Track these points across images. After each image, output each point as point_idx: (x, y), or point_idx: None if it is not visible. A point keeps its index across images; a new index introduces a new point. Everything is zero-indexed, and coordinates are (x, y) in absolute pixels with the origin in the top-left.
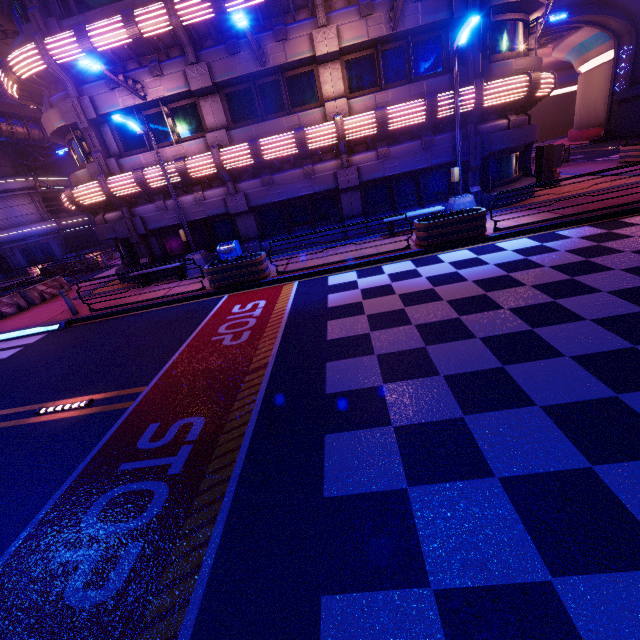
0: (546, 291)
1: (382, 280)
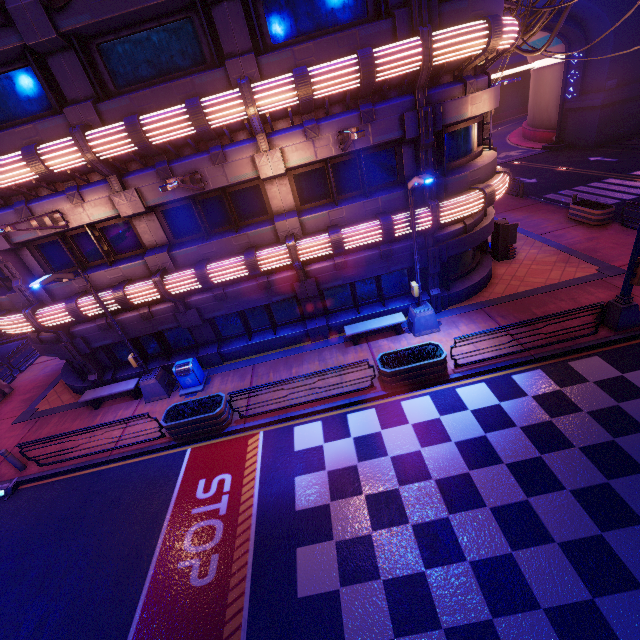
0: (504, 527)
1: (348, 453)
